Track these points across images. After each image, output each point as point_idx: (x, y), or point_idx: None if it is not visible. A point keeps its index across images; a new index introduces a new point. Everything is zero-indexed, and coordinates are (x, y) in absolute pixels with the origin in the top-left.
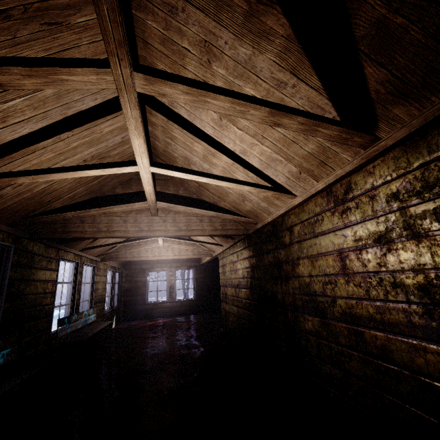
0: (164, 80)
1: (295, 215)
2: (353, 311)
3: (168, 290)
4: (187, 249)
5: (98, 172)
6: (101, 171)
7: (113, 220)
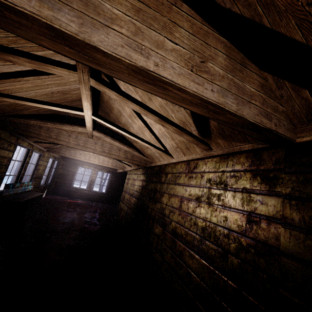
0: (106, 87)
1: (171, 168)
2: (176, 230)
3: (89, 182)
4: (108, 161)
5: (58, 109)
6: (60, 109)
7: (62, 132)
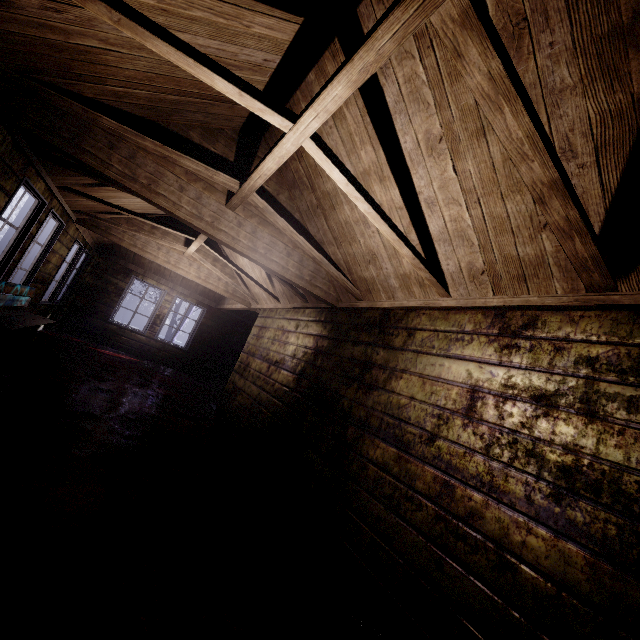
0: (487, 35)
1: (430, 318)
2: (454, 460)
3: (152, 318)
4: (220, 279)
5: (230, 91)
6: (236, 93)
7: (164, 176)
